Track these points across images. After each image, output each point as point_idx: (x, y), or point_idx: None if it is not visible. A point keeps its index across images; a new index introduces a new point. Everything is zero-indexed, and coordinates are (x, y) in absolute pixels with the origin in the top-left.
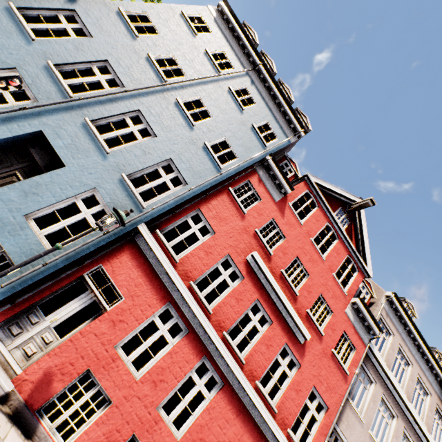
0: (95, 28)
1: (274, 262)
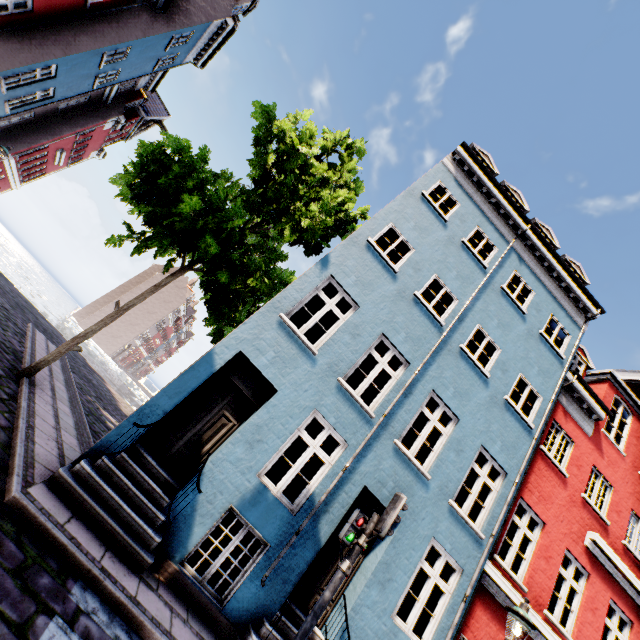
0: (357, 290)
1: (612, 533)
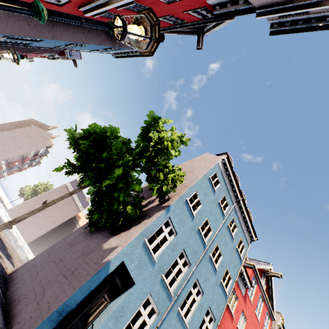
0: (178, 225)
1: None
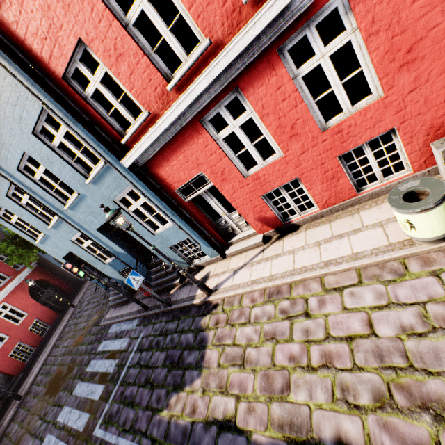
0: None
1: None
